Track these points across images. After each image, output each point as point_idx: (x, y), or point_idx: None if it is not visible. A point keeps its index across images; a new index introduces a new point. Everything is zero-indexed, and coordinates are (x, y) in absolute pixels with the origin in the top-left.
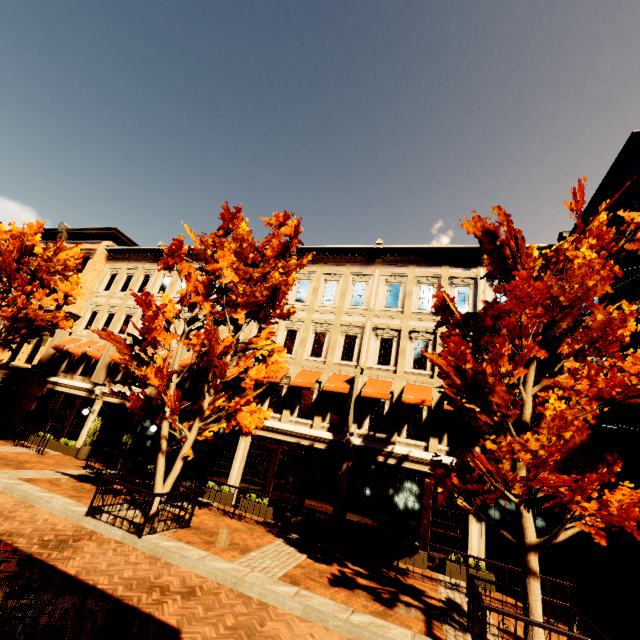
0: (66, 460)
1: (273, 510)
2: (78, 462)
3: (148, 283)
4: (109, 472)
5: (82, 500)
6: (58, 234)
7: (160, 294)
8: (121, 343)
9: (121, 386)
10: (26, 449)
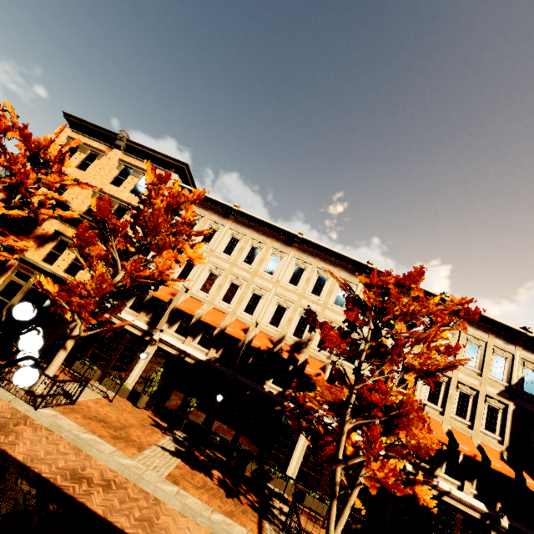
0: (133, 411)
1: (361, 530)
2: (142, 414)
3: (214, 236)
4: (180, 436)
5: (240, 520)
6: (116, 140)
7: (227, 254)
8: (335, 395)
9: (179, 337)
10: (90, 389)
